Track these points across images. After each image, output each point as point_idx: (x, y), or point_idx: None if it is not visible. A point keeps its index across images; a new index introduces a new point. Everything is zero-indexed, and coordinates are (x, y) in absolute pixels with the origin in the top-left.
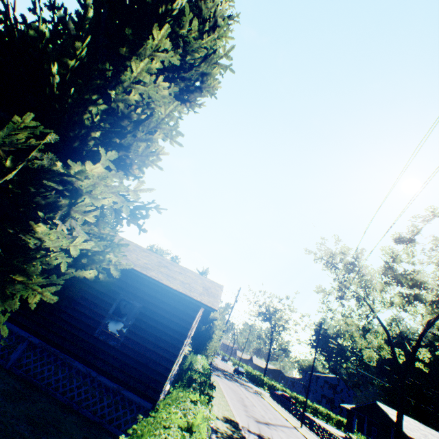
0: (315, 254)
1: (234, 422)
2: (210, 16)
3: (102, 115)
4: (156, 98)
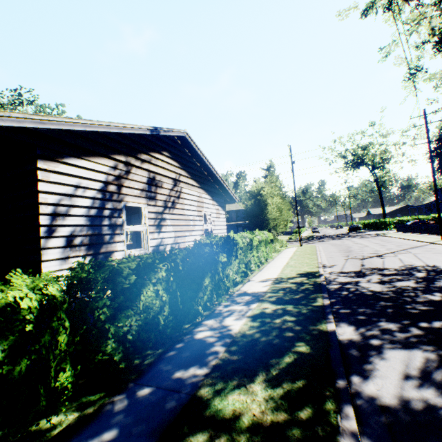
0: (356, 7)
1: (314, 273)
2: None
3: None
4: None
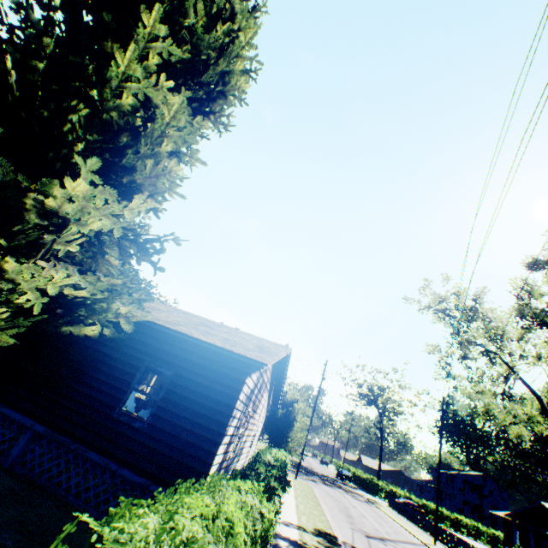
0: (418, 302)
1: (331, 535)
2: (225, 4)
3: (85, 124)
4: (155, 96)
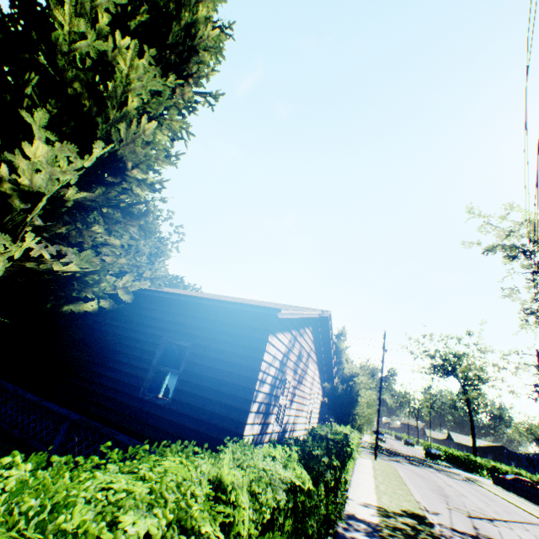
0: (479, 244)
1: (421, 516)
2: None
3: (41, 93)
4: (105, 49)
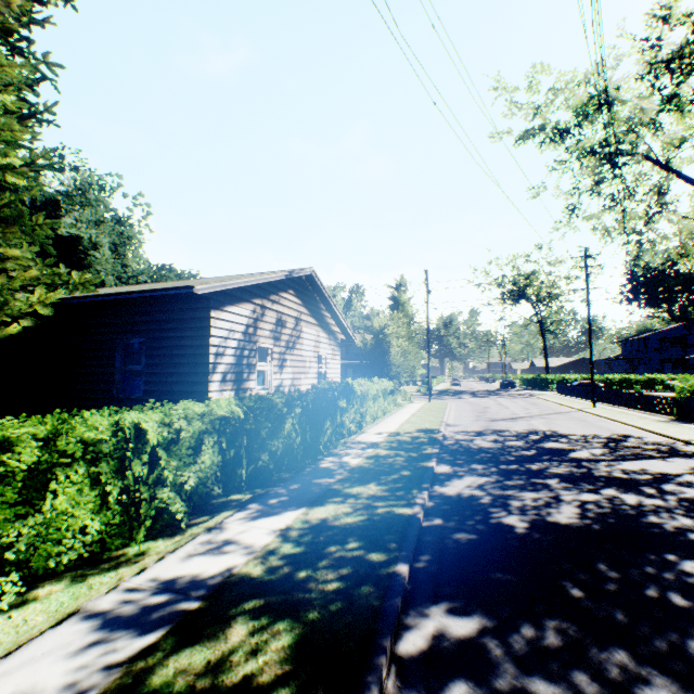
0: (510, 133)
1: (433, 430)
2: None
3: None
4: None
